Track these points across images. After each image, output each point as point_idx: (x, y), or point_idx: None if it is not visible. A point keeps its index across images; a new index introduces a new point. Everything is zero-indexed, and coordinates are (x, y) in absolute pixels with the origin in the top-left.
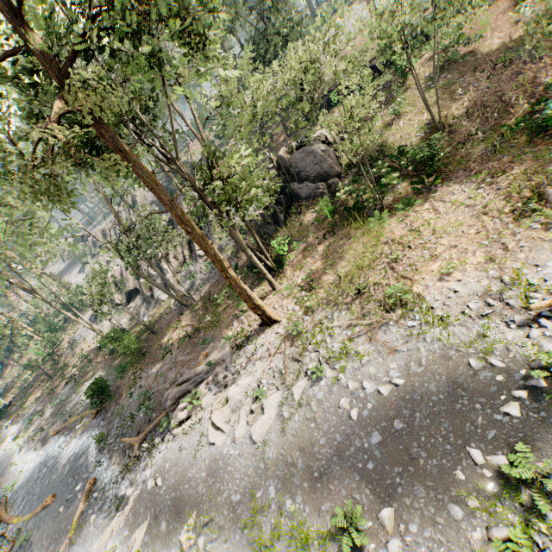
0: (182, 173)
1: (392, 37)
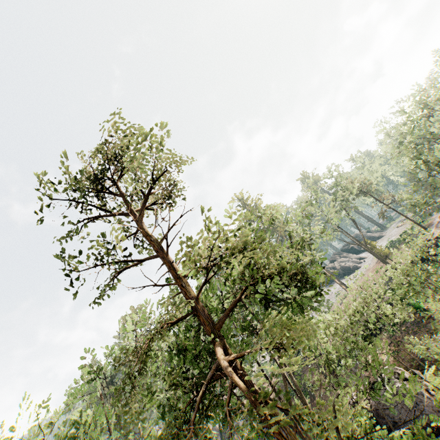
0: (298, 432)
1: (394, 290)
